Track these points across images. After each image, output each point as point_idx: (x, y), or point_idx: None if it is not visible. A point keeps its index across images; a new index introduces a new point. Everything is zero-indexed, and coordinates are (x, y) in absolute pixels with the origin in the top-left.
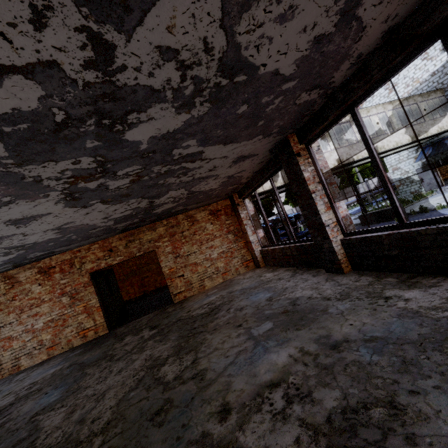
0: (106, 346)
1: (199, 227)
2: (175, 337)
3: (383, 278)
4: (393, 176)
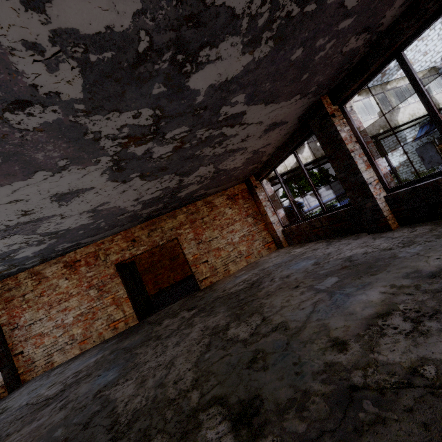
0: (144, 331)
1: (219, 212)
2: (224, 309)
3: None
4: (392, 158)
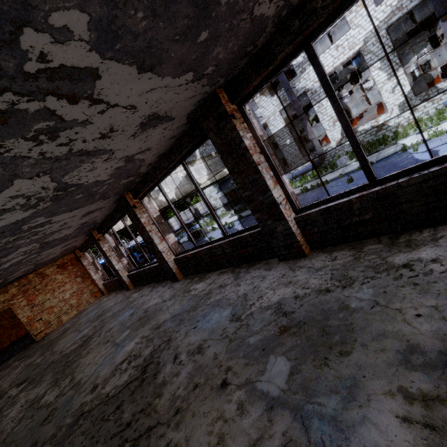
0: None
1: (50, 279)
2: (40, 352)
3: (137, 289)
4: (210, 201)
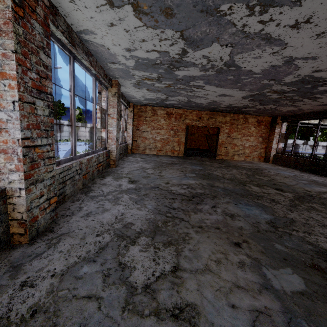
0: (196, 161)
1: (247, 126)
2: (246, 170)
3: None
4: None
